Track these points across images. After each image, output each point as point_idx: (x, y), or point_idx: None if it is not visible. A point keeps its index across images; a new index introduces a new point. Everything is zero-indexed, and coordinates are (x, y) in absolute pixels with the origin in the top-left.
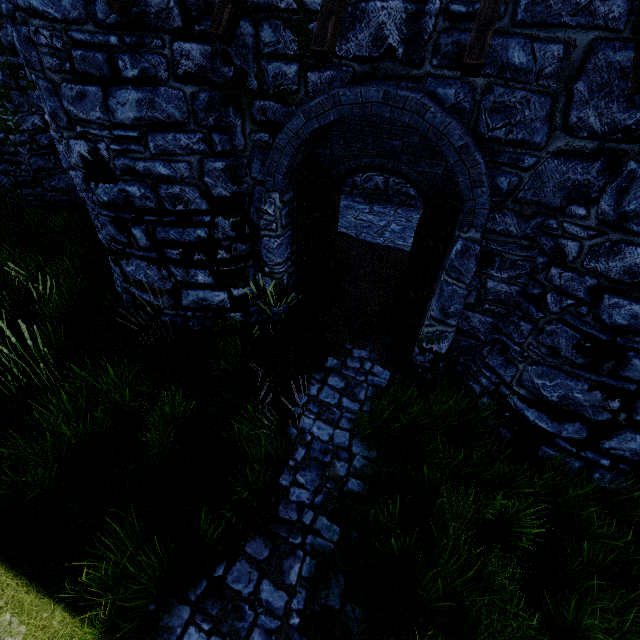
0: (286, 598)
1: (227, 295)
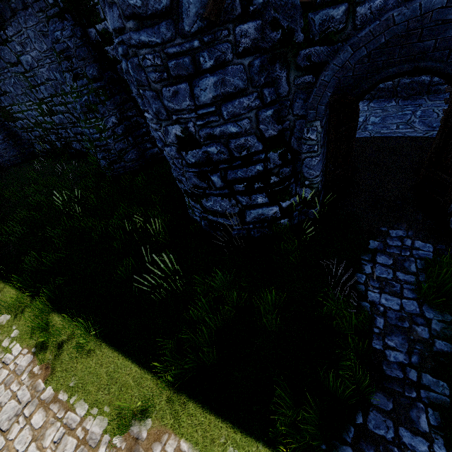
0: (426, 443)
1: (278, 208)
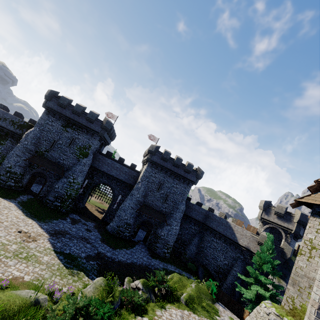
0: (16, 201)
1: (14, 184)
